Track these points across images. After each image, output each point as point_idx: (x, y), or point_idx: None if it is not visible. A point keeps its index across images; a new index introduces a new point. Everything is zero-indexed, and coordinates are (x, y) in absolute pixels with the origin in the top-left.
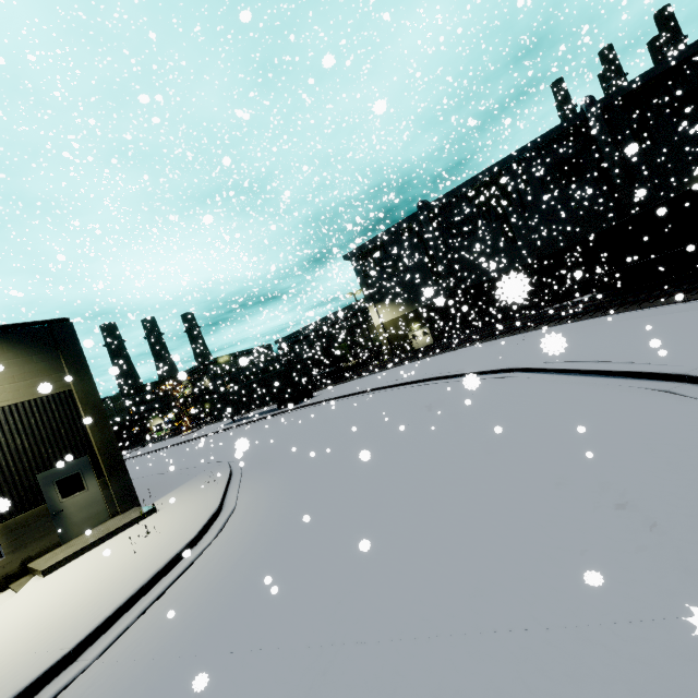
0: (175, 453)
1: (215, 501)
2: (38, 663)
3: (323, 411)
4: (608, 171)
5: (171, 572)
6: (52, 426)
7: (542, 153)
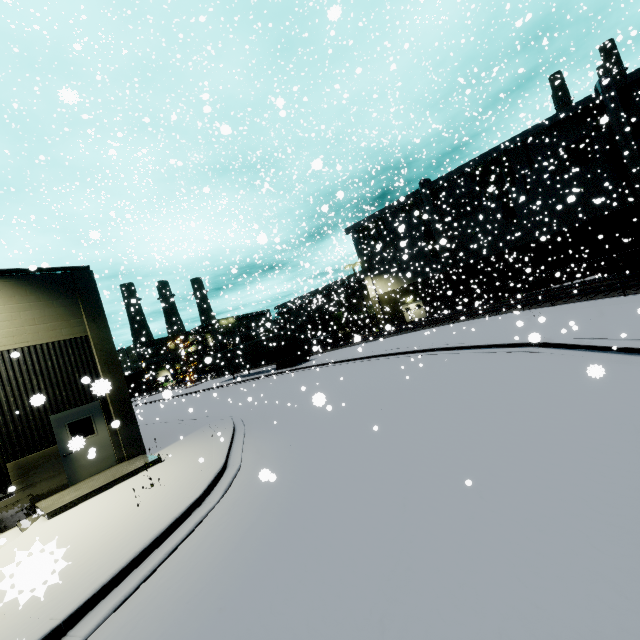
0: (179, 403)
1: (220, 457)
2: (25, 634)
3: (322, 374)
4: (619, 153)
5: (174, 534)
6: (68, 370)
7: (550, 134)
